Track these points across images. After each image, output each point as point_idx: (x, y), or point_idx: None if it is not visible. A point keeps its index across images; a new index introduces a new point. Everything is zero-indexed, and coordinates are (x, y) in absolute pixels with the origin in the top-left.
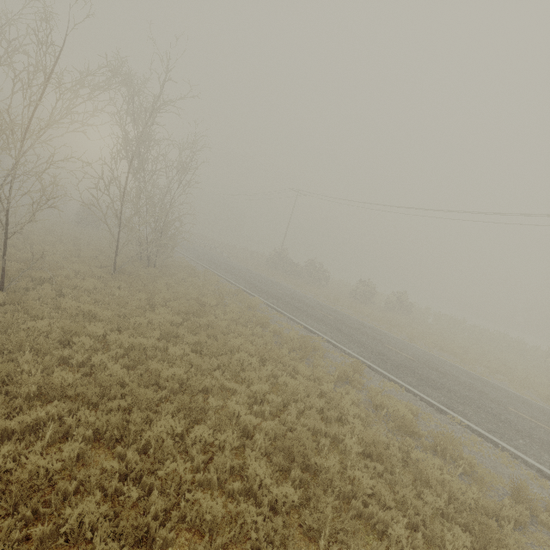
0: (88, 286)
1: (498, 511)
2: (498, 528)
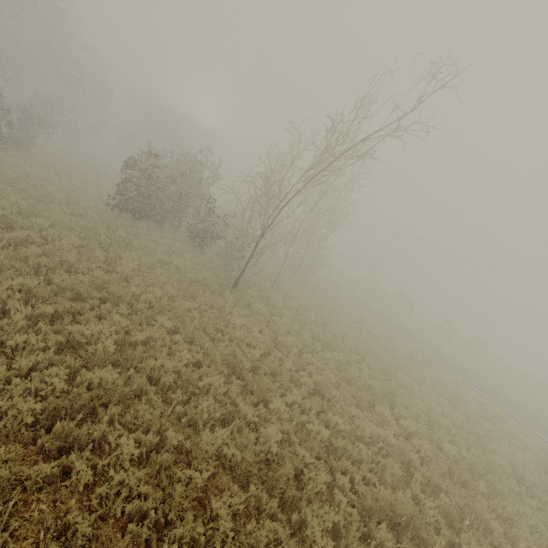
0: (298, 291)
1: None
2: None
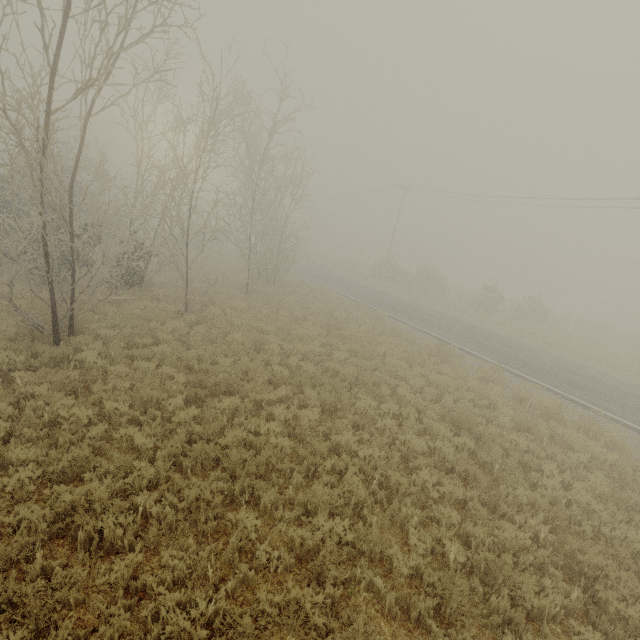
0: (240, 306)
1: (636, 468)
2: (632, 471)
